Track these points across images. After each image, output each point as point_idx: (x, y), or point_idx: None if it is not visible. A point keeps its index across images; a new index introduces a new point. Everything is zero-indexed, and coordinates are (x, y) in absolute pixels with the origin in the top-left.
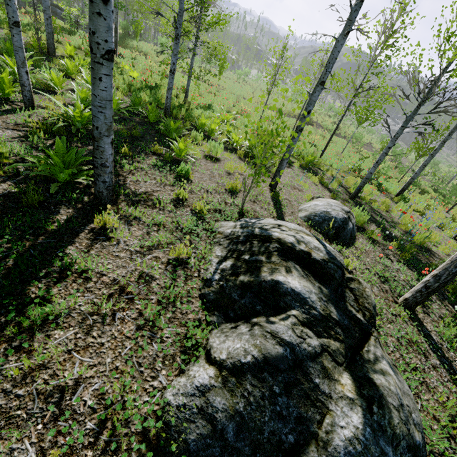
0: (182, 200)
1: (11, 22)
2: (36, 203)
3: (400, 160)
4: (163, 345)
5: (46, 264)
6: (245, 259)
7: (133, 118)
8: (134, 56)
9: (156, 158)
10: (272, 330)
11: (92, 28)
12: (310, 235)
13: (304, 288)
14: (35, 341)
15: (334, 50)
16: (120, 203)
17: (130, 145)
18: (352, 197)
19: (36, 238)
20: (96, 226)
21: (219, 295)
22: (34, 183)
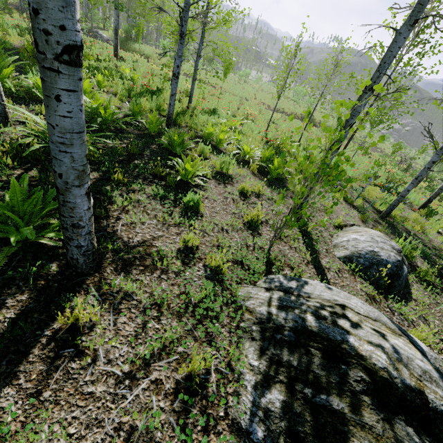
0: (191, 249)
1: None
2: None
3: (410, 162)
4: None
5: None
6: (307, 396)
7: (131, 130)
8: (136, 59)
9: (157, 184)
10: None
11: (32, 2)
12: (398, 333)
13: None
14: None
15: (393, 45)
16: (105, 269)
17: (125, 167)
18: (382, 216)
19: None
20: (61, 326)
21: None
22: None
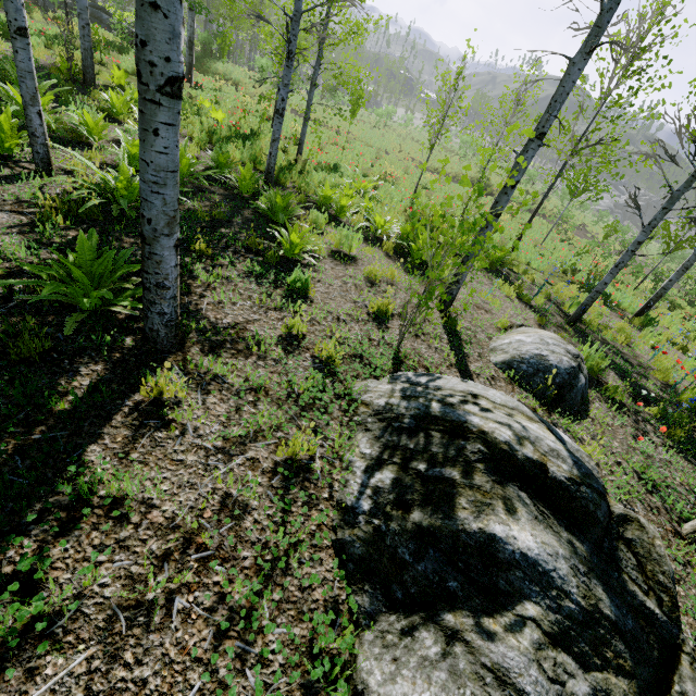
0: (296, 337)
1: (13, 28)
2: (36, 356)
3: None
4: (267, 674)
5: (44, 489)
6: (420, 471)
7: (214, 189)
8: (219, 86)
9: (251, 259)
10: (495, 662)
11: (140, 35)
12: (535, 420)
13: (544, 549)
14: (1, 690)
15: (566, 79)
16: (189, 349)
17: (209, 236)
18: (571, 321)
19: (27, 434)
20: (143, 398)
21: (373, 549)
22: (38, 313)
